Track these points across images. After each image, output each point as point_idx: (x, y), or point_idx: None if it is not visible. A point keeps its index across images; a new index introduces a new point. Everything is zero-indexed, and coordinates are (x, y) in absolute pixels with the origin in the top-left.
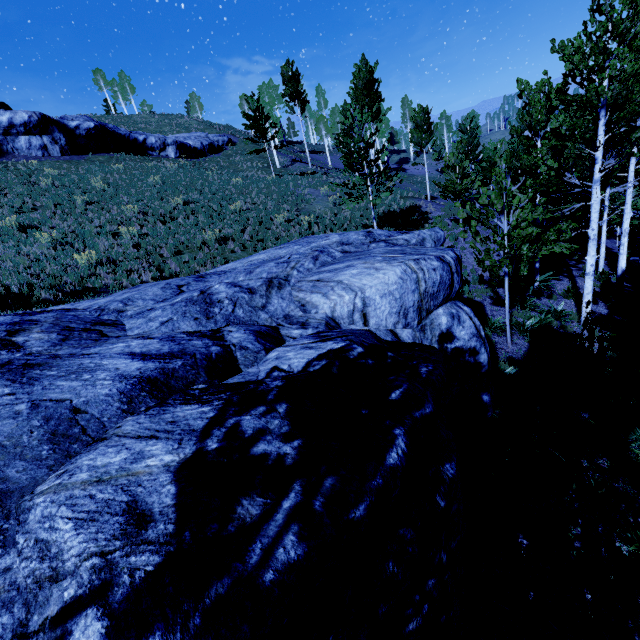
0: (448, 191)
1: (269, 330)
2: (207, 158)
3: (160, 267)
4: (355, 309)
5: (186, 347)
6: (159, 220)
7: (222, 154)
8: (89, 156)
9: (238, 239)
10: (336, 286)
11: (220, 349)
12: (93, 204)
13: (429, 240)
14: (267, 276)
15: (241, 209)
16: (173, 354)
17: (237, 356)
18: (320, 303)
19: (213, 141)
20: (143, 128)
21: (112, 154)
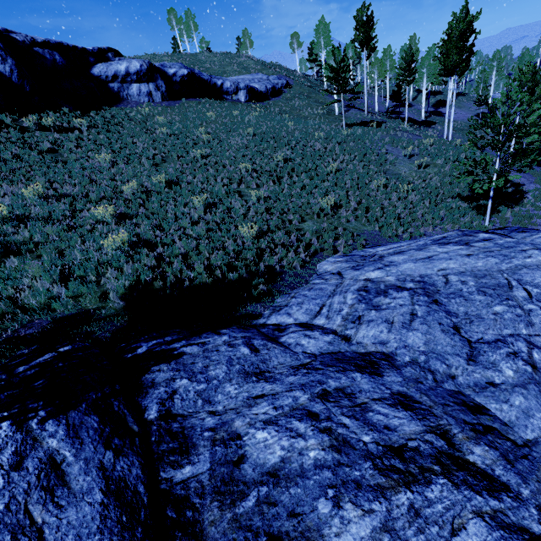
0: None
1: None
2: (271, 102)
3: (298, 238)
4: None
5: None
6: (269, 179)
7: (282, 97)
8: (182, 101)
9: (346, 206)
10: None
11: None
12: (208, 158)
13: None
14: None
15: (335, 170)
16: None
17: None
18: None
19: (274, 84)
20: (209, 68)
21: (198, 99)
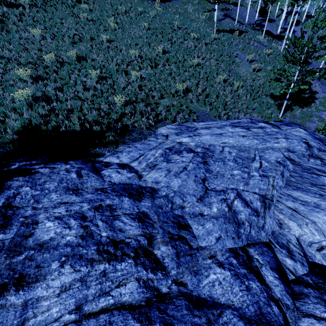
0: None
1: (275, 259)
2: (171, 4)
3: (154, 109)
4: (318, 243)
5: (257, 301)
6: (149, 65)
7: (180, 1)
8: None
9: (194, 91)
10: (310, 224)
11: (280, 313)
12: (111, 42)
13: None
14: (259, 192)
15: (196, 64)
16: (262, 322)
17: (288, 318)
18: (294, 228)
19: None
20: None
21: None
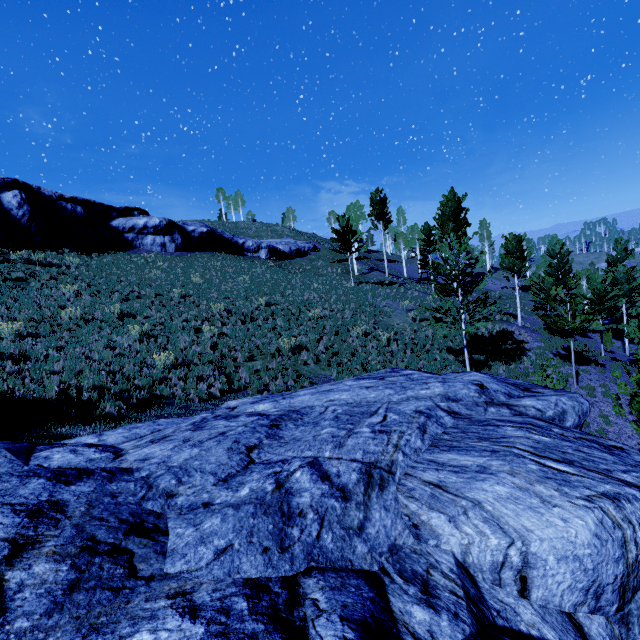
0: (556, 326)
1: (375, 603)
2: (292, 261)
3: (230, 374)
4: (506, 563)
5: None
6: (240, 319)
7: (306, 258)
8: (196, 253)
9: (312, 349)
10: (471, 509)
11: None
12: (187, 297)
13: (571, 413)
14: (363, 458)
15: (319, 316)
16: None
17: None
18: (444, 532)
19: (300, 247)
20: (244, 232)
21: (214, 253)
